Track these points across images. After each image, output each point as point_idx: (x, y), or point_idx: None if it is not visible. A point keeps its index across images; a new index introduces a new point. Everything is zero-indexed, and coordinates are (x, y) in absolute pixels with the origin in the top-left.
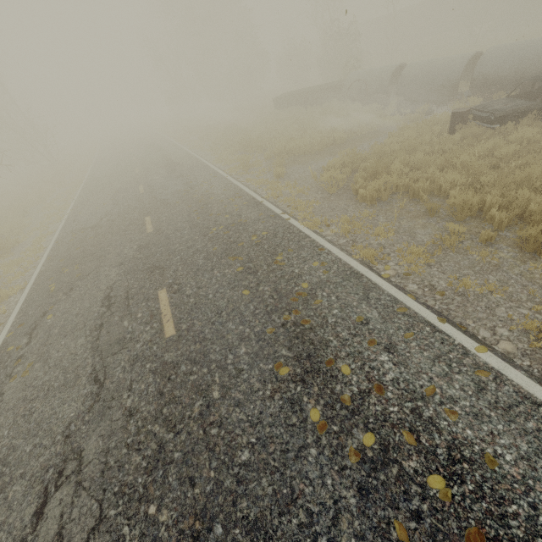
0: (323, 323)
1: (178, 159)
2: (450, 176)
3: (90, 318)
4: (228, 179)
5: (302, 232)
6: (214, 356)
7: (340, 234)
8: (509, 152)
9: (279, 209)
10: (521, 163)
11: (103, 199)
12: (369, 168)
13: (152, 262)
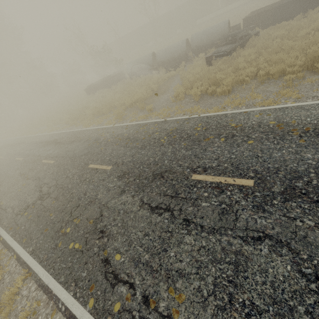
0: (315, 124)
1: (50, 138)
2: (249, 69)
3: (164, 226)
4: (117, 126)
5: (219, 114)
6: (302, 168)
7: (235, 107)
8: (253, 58)
9: (183, 116)
10: (263, 58)
11: (15, 184)
12: (210, 81)
13: (150, 174)
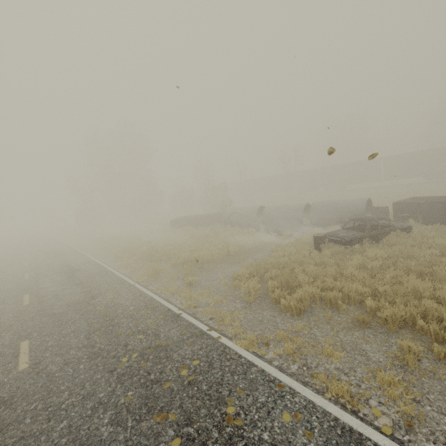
0: None
1: (78, 265)
2: (353, 286)
3: None
4: (136, 287)
5: (243, 357)
6: None
7: (285, 355)
8: (376, 265)
9: (203, 323)
10: (393, 274)
11: None
12: (281, 279)
13: (12, 440)
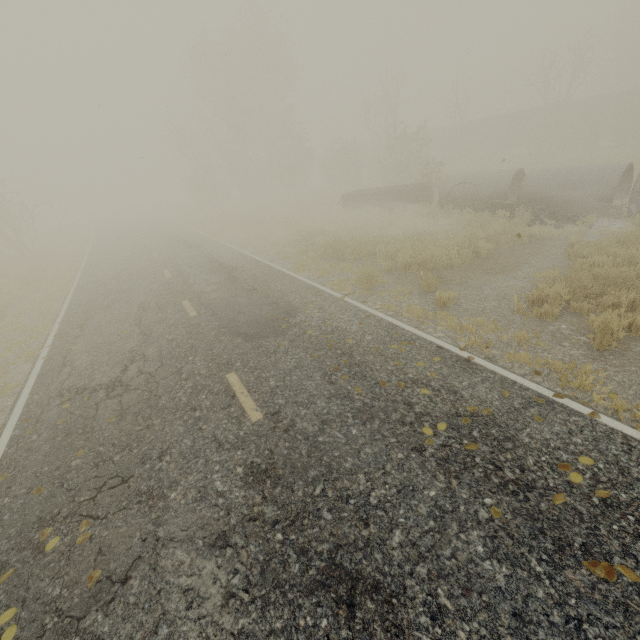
0: None
1: (231, 261)
2: None
3: None
4: (349, 303)
5: None
6: None
7: None
8: None
9: (532, 381)
10: None
11: (119, 321)
12: None
13: (325, 547)
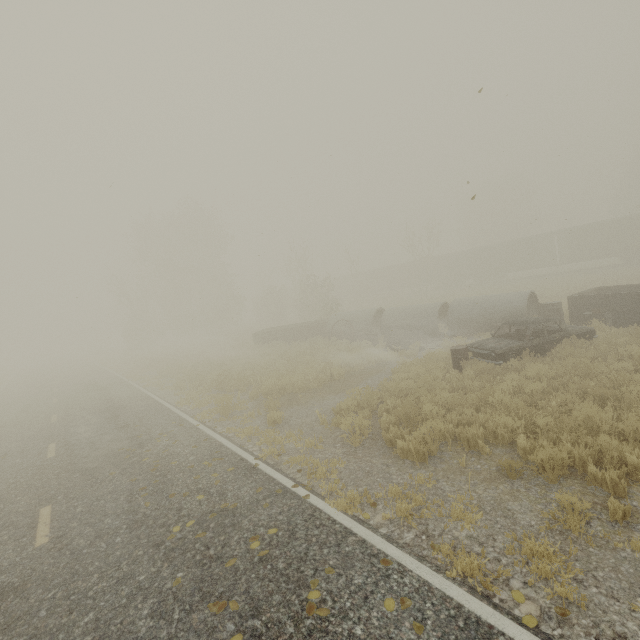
0: None
1: (124, 401)
2: (501, 419)
3: None
4: (200, 429)
5: (338, 522)
6: None
7: (397, 520)
8: (538, 388)
9: (288, 477)
10: (560, 400)
11: None
12: (399, 411)
13: (21, 639)
